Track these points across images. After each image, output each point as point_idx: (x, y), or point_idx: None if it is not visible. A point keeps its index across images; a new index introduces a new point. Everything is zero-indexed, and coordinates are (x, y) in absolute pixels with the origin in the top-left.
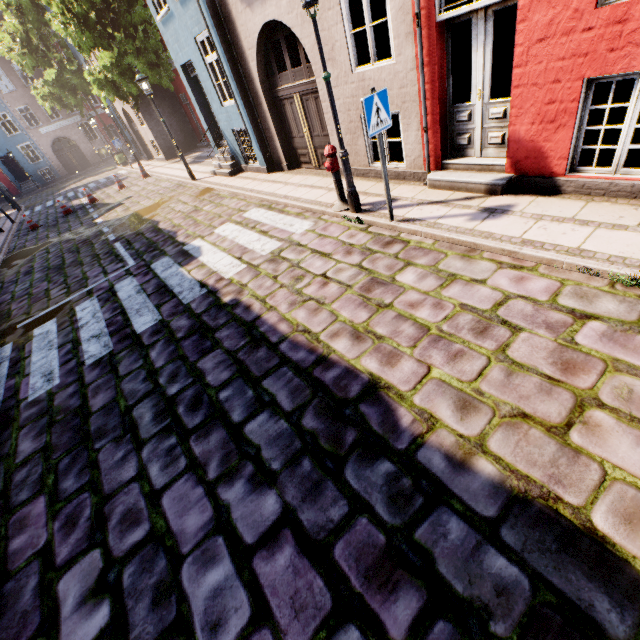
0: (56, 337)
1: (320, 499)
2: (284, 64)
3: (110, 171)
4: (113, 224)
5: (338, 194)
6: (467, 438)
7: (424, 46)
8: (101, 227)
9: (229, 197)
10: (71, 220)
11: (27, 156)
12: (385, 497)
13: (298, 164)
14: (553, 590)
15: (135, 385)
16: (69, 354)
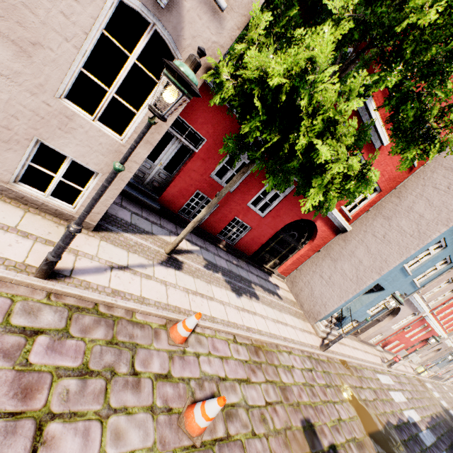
0: None
1: (449, 436)
2: None
3: None
4: None
5: (389, 364)
6: (432, 413)
7: (398, 330)
8: None
9: (362, 368)
10: None
11: None
12: (444, 428)
13: None
14: (441, 421)
15: None
16: None
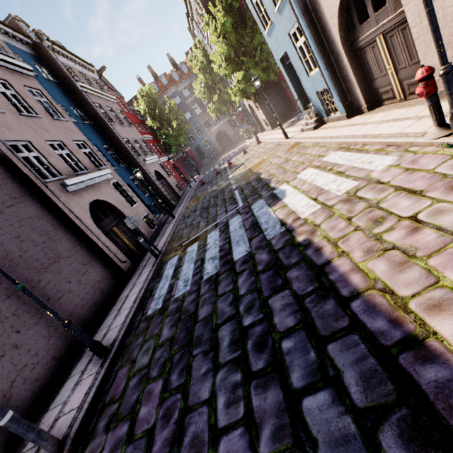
0: (195, 255)
1: None
2: (366, 17)
3: (241, 144)
4: (236, 178)
5: (433, 120)
6: None
7: None
8: (230, 180)
9: (311, 146)
10: (218, 178)
11: (206, 145)
12: None
13: (379, 103)
14: None
15: (224, 306)
16: (198, 269)
